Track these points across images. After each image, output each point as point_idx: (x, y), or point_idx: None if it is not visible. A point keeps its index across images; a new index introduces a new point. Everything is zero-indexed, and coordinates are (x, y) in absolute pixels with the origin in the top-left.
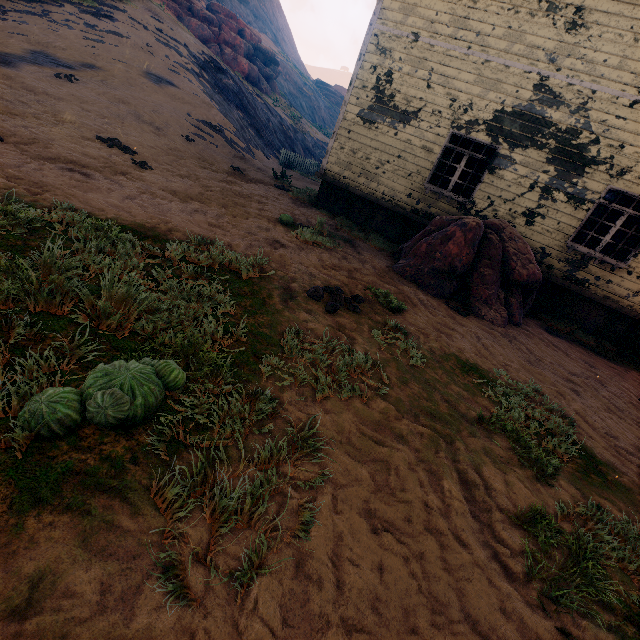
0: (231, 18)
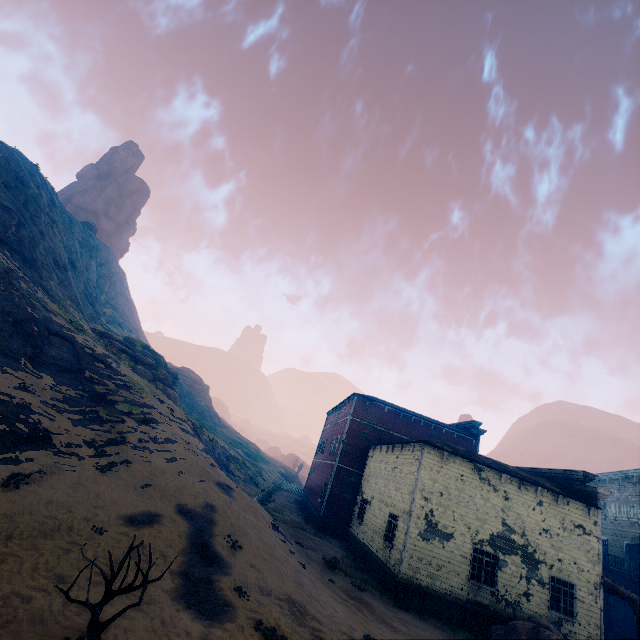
0: (146, 348)
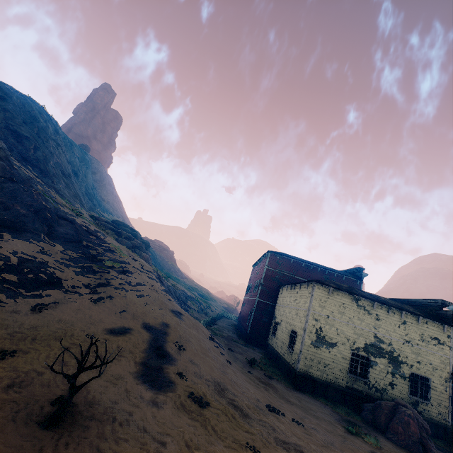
0: (127, 227)
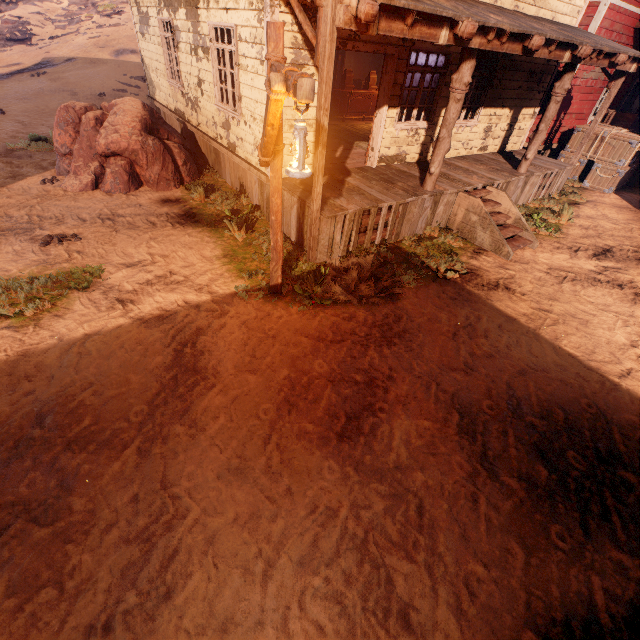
0: None
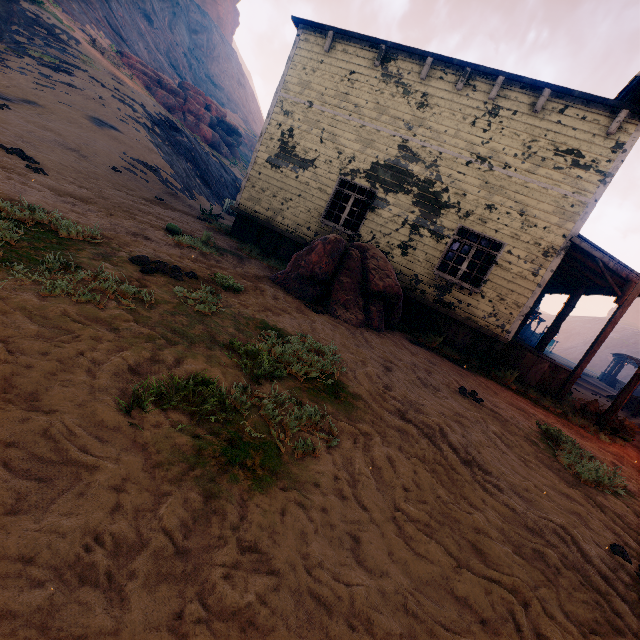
0: (200, 95)
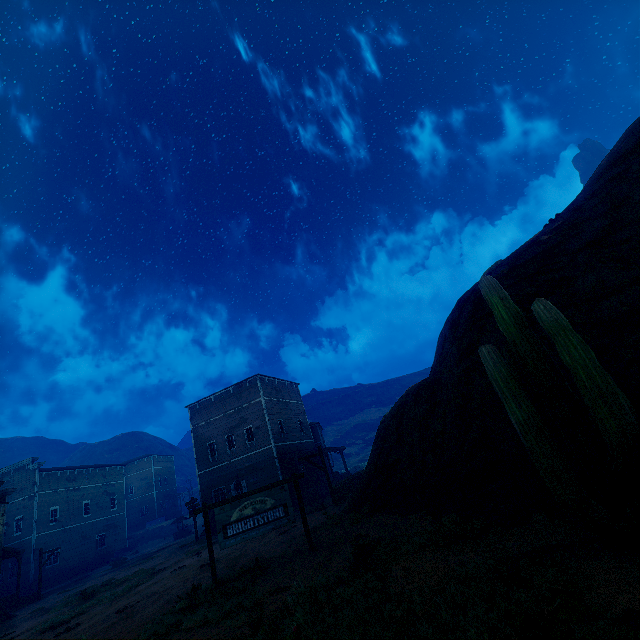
0: None
